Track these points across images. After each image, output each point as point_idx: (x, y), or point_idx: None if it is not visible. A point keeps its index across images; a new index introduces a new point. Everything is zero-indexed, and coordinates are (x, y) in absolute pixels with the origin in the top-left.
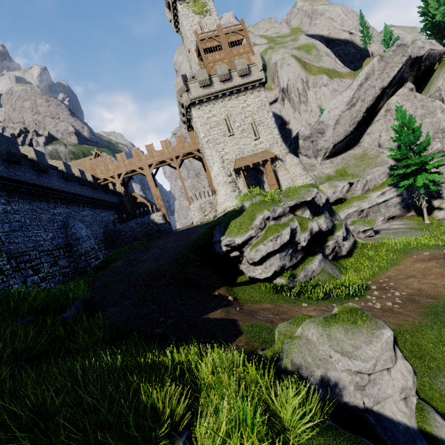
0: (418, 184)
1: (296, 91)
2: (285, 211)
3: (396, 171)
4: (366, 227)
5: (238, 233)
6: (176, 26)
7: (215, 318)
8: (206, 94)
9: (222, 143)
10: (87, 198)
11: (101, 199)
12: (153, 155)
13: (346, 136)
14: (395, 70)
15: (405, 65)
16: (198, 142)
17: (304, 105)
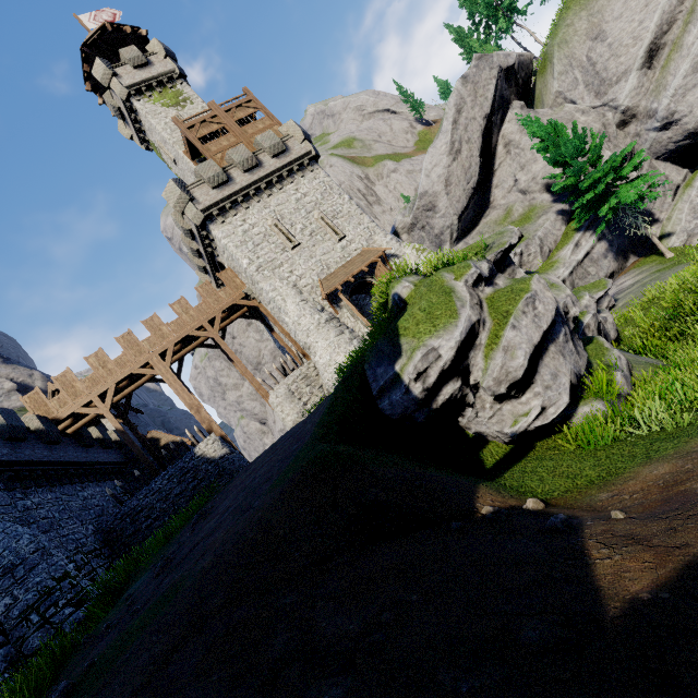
0: (628, 200)
1: (358, 193)
2: (492, 269)
3: (581, 200)
4: (596, 293)
5: (437, 329)
6: (142, 141)
7: (665, 589)
8: (228, 197)
9: (286, 263)
10: (34, 465)
11: (73, 460)
12: (163, 333)
13: (470, 198)
14: (490, 89)
15: (499, 79)
16: (241, 284)
17: (377, 206)
